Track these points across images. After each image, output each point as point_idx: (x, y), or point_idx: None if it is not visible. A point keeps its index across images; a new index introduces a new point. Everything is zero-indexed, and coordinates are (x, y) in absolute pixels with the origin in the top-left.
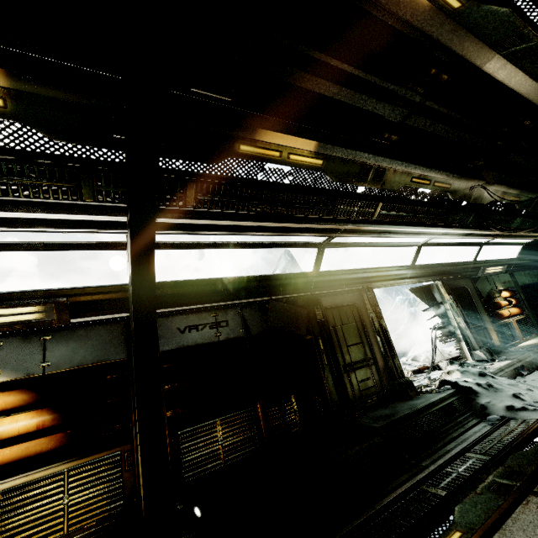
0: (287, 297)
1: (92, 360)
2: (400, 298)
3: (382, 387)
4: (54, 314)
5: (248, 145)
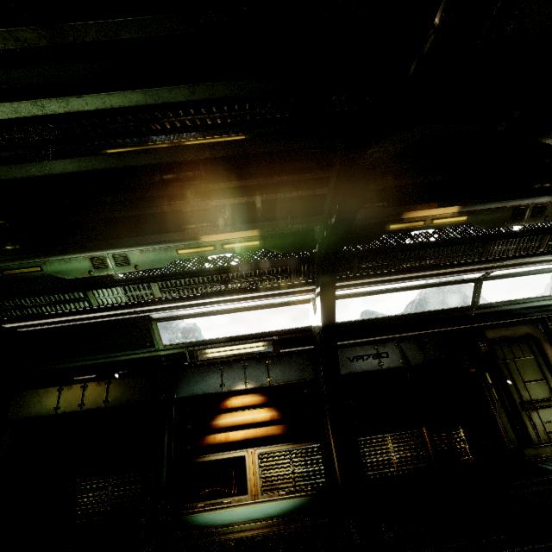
0: (444, 330)
1: (295, 378)
2: None
3: None
4: (271, 347)
5: (396, 223)
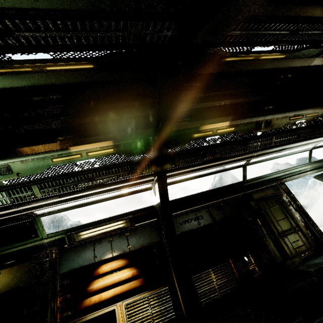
0: (231, 197)
1: (146, 242)
2: (312, 181)
3: (310, 245)
4: (129, 223)
5: (197, 133)
